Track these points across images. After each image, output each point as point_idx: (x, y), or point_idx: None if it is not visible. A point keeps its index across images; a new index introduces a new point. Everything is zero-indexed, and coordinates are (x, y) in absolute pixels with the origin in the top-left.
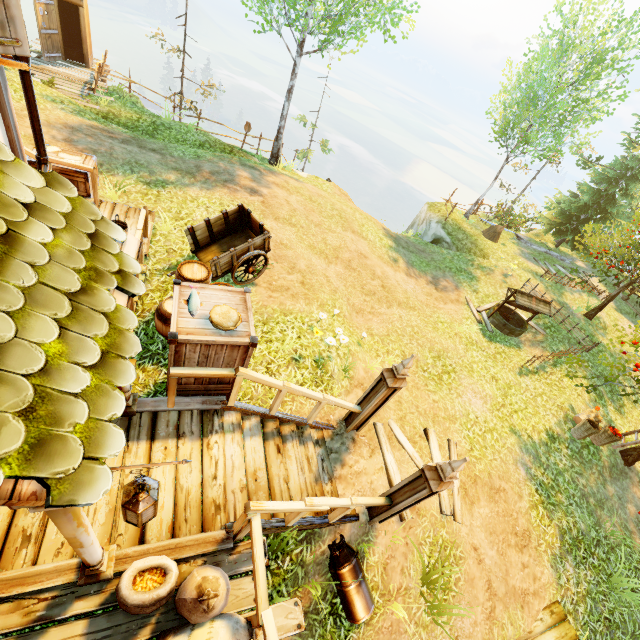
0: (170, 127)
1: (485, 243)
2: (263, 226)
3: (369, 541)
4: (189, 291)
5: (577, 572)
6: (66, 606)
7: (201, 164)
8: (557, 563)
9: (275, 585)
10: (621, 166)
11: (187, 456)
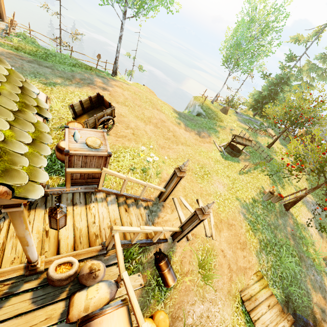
0: (55, 55)
1: (221, 115)
2: (110, 103)
3: (173, 251)
4: (74, 131)
5: (267, 257)
6: (19, 286)
7: (74, 74)
8: (258, 254)
9: (128, 274)
10: (279, 77)
11: (79, 214)
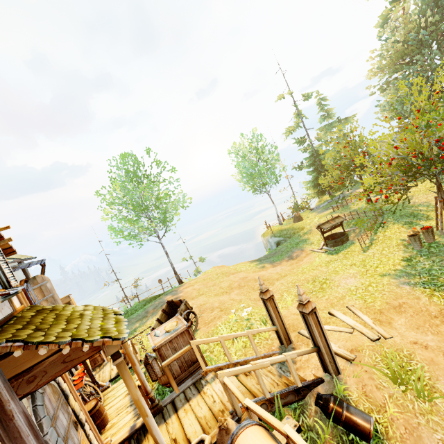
0: (127, 311)
1: (298, 224)
2: (180, 299)
3: (343, 388)
4: (154, 332)
5: None
6: None
7: (147, 310)
8: None
9: None
10: (309, 157)
11: (196, 404)
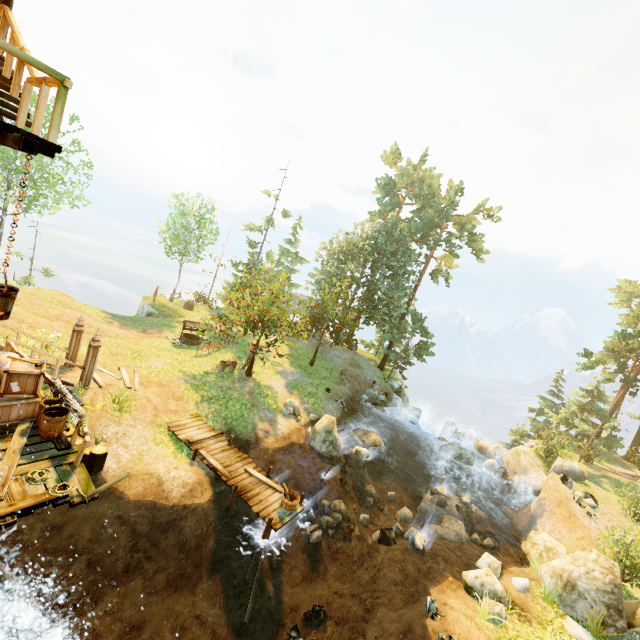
0: None
1: (184, 311)
2: None
3: (82, 394)
4: None
5: (210, 406)
6: None
7: None
8: (198, 404)
9: None
10: (245, 264)
11: None
